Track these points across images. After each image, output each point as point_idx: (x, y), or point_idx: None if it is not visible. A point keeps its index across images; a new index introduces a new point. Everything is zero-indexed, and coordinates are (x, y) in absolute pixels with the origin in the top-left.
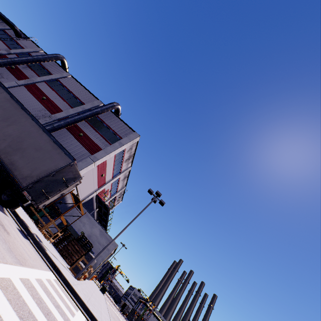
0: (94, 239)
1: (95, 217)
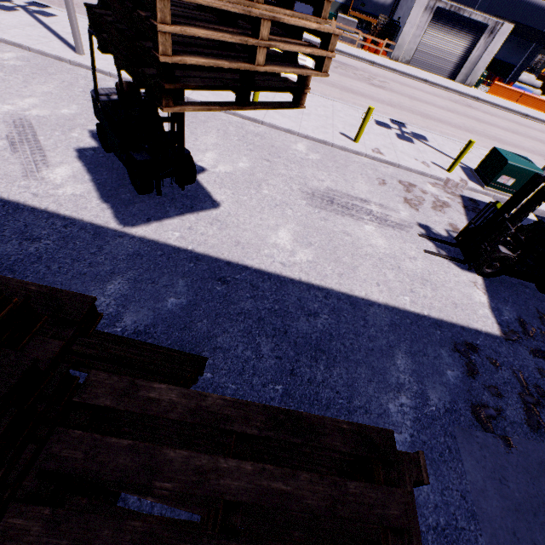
0: (405, 14)
1: (528, 1)
